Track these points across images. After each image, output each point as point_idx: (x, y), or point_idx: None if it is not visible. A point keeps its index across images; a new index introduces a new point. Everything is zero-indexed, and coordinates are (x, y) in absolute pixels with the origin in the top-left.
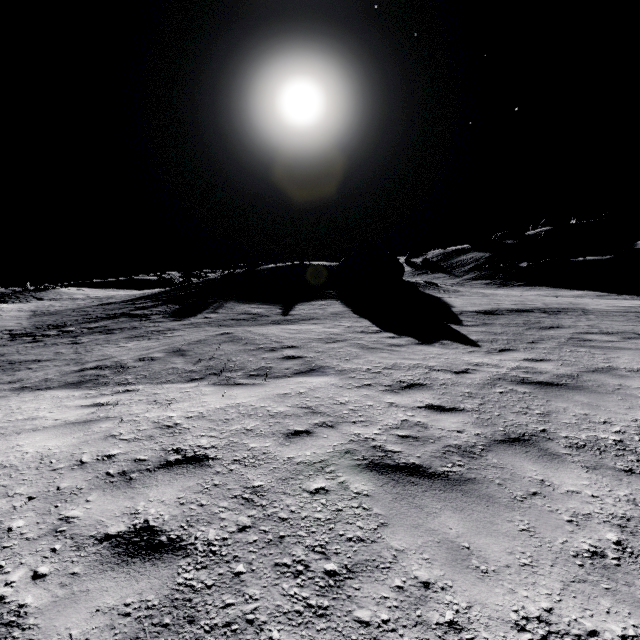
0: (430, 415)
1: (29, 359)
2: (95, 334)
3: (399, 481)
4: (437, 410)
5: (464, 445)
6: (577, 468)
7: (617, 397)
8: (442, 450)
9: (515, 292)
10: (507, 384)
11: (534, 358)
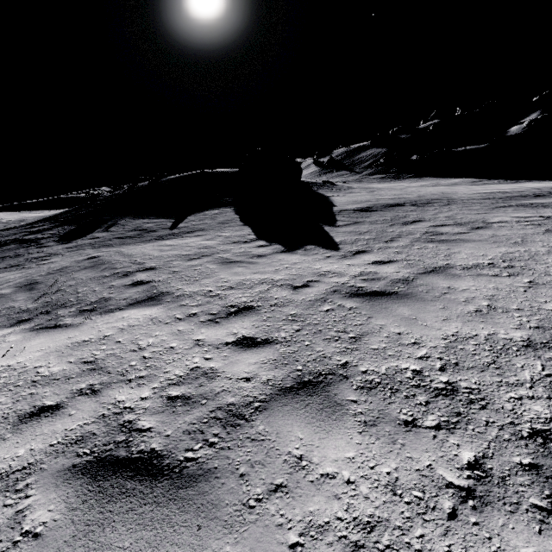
0: (231, 355)
1: None
2: None
3: (107, 493)
4: (244, 346)
5: (239, 404)
6: (353, 427)
7: (440, 305)
8: (206, 418)
9: (404, 184)
10: (339, 298)
11: (382, 260)
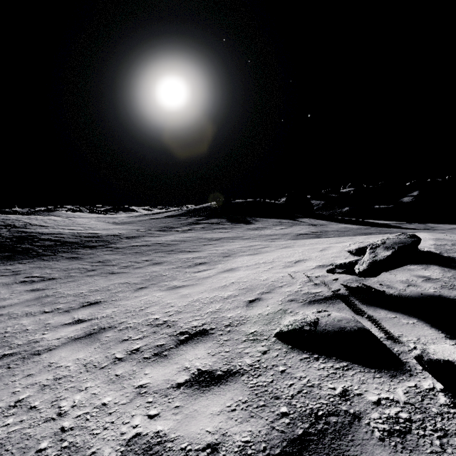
0: None
1: (225, 236)
2: (217, 229)
3: None
4: None
5: None
6: None
7: None
8: None
9: None
10: None
11: None
